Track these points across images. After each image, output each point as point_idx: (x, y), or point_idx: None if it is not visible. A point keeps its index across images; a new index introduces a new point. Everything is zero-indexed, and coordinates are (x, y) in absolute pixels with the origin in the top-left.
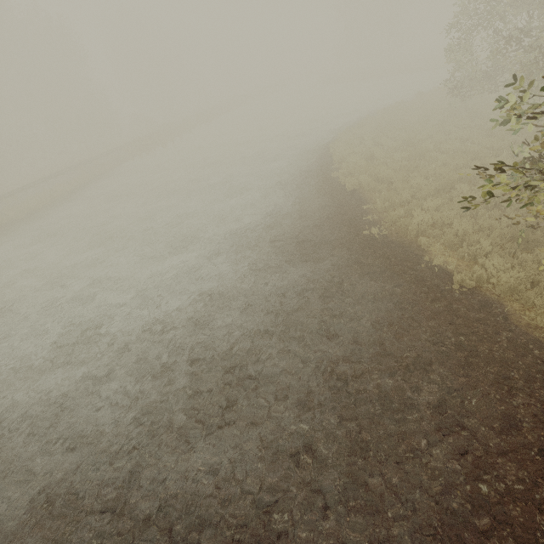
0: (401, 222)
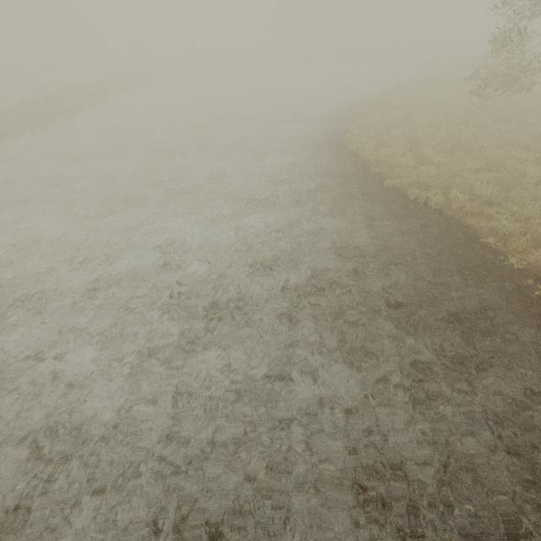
0: None
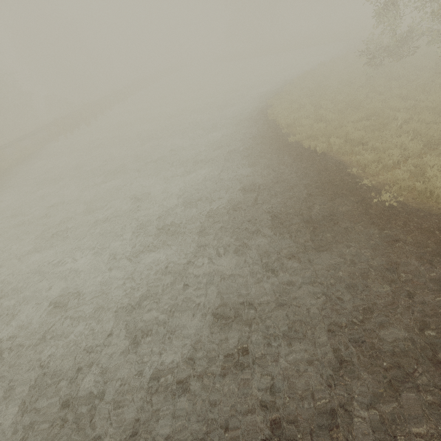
0: (423, 186)
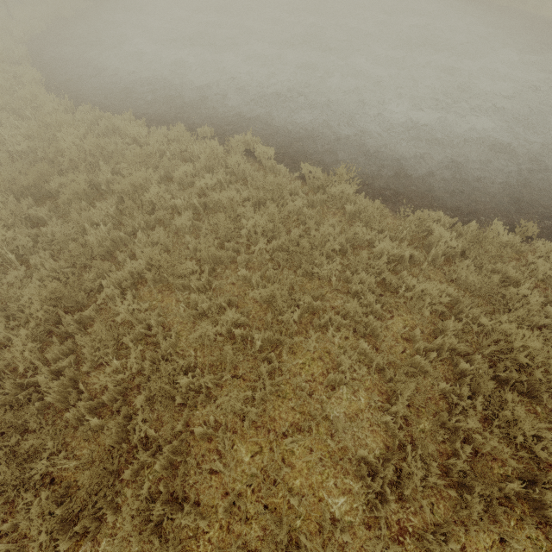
0: None
